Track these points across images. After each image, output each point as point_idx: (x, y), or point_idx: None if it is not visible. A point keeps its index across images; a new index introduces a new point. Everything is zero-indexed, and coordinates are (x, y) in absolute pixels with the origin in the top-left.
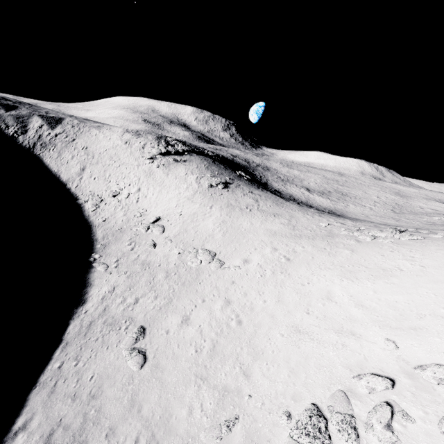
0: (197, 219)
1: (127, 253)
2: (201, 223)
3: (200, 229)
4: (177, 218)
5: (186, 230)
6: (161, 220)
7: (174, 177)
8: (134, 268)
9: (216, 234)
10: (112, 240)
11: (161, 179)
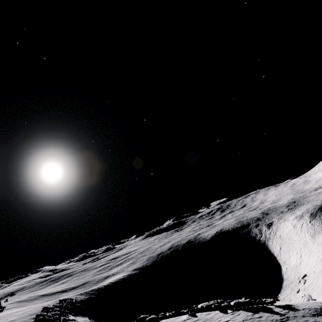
0: (320, 275)
1: (288, 294)
2: (320, 278)
3: (318, 282)
4: (312, 274)
5: (312, 283)
6: (306, 276)
7: (316, 244)
8: (286, 302)
9: (321, 286)
10: (287, 287)
11: (310, 247)
